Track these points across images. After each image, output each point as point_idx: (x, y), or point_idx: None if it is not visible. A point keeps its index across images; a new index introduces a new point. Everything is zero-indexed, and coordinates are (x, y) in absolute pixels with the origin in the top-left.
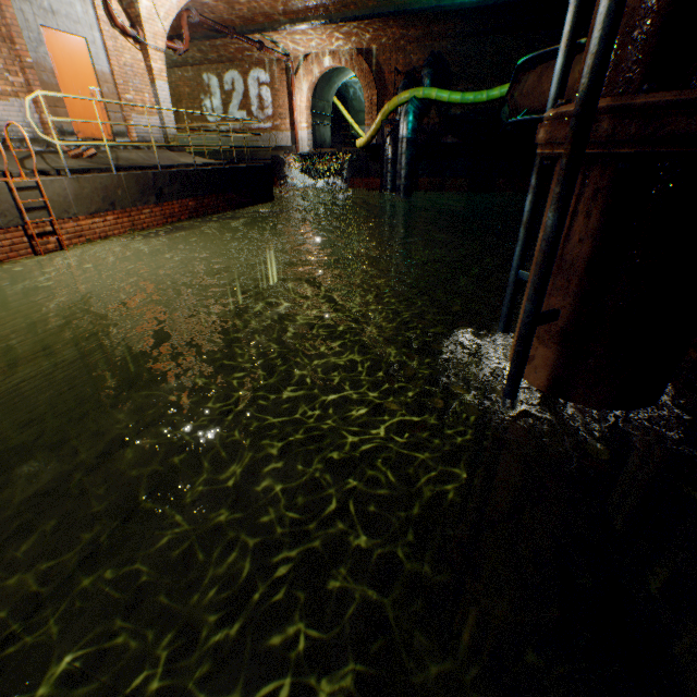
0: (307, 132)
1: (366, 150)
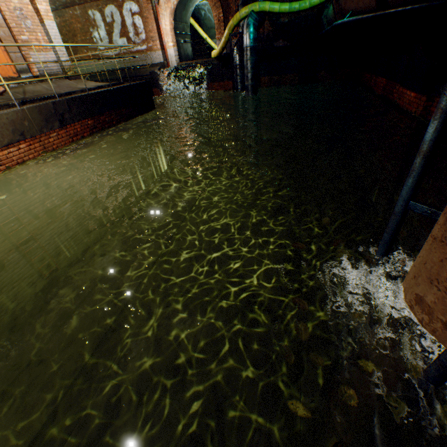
0: (174, 49)
1: (219, 59)
